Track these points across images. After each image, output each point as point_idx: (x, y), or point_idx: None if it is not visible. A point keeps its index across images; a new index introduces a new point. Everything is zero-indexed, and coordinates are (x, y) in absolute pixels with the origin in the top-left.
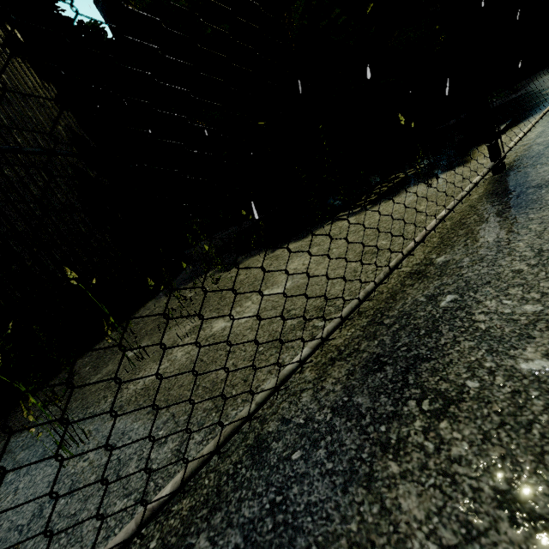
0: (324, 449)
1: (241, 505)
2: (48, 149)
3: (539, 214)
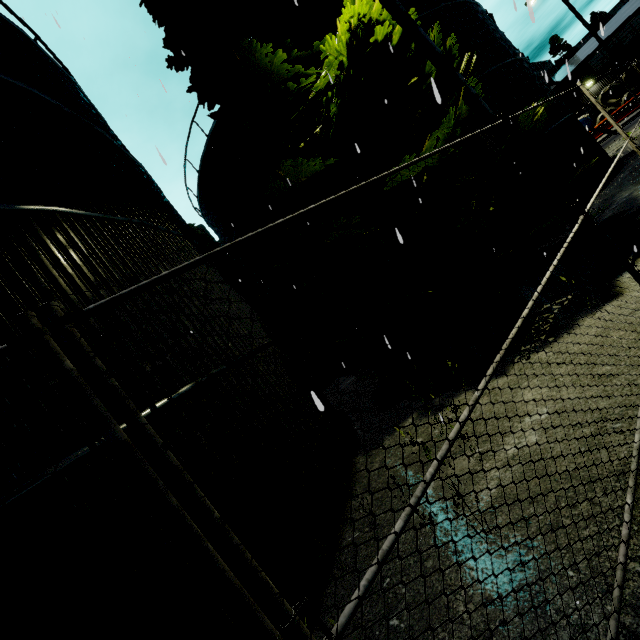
0: None
1: None
2: (266, 344)
3: None
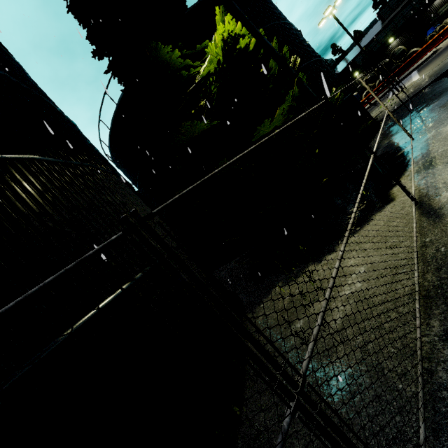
0: (445, 286)
1: (436, 303)
2: None
3: (447, 219)
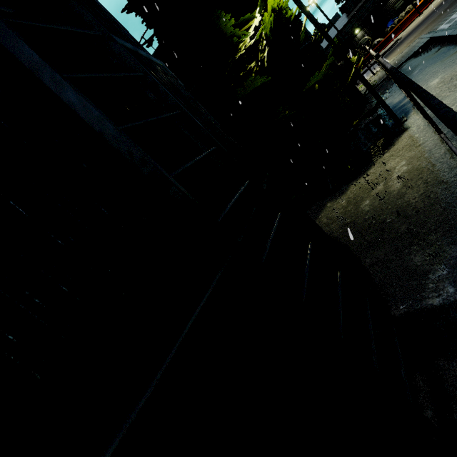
0: None
1: None
2: None
3: None
